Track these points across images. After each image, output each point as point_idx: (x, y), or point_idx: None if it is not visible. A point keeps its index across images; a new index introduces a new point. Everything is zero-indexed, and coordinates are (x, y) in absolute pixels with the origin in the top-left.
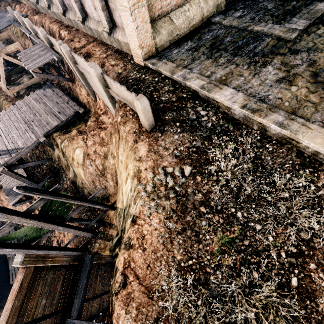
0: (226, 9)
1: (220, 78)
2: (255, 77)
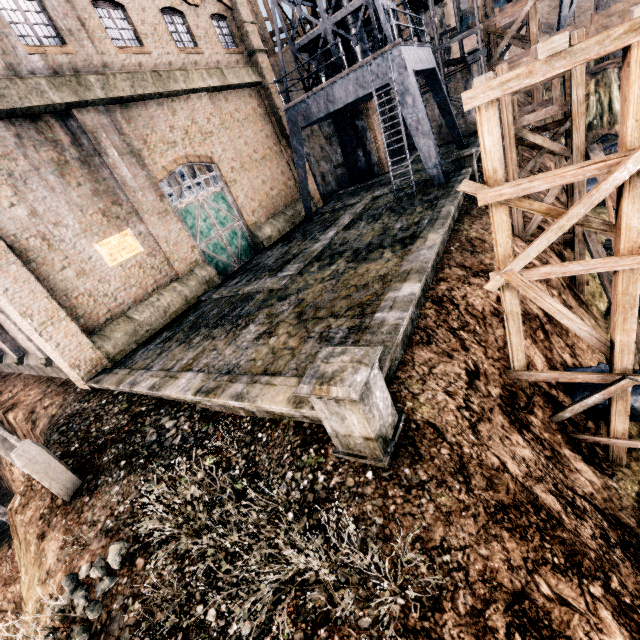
0: (223, 282)
1: (186, 364)
2: (231, 344)
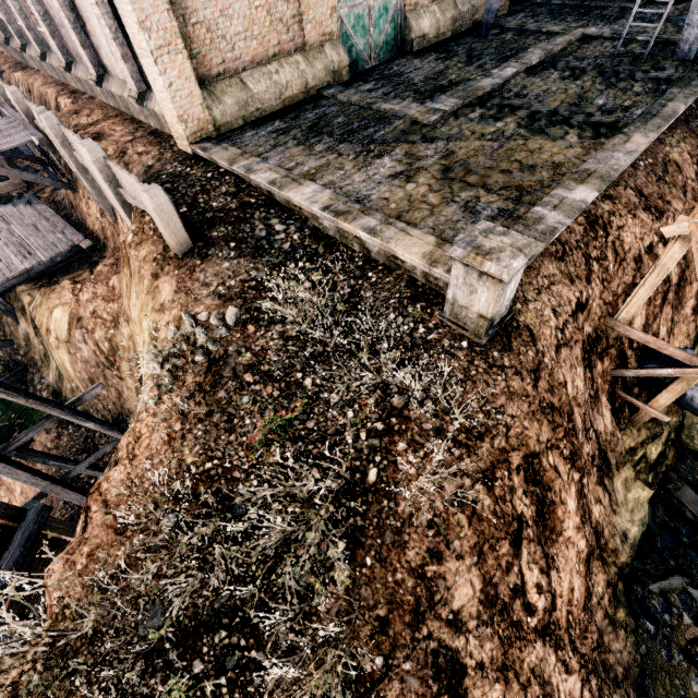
0: (351, 80)
1: (307, 172)
2: (361, 171)
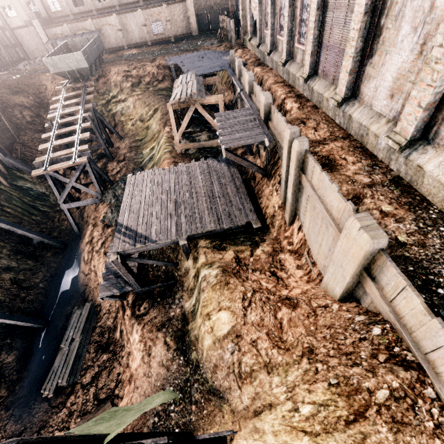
0: None
1: None
2: None
